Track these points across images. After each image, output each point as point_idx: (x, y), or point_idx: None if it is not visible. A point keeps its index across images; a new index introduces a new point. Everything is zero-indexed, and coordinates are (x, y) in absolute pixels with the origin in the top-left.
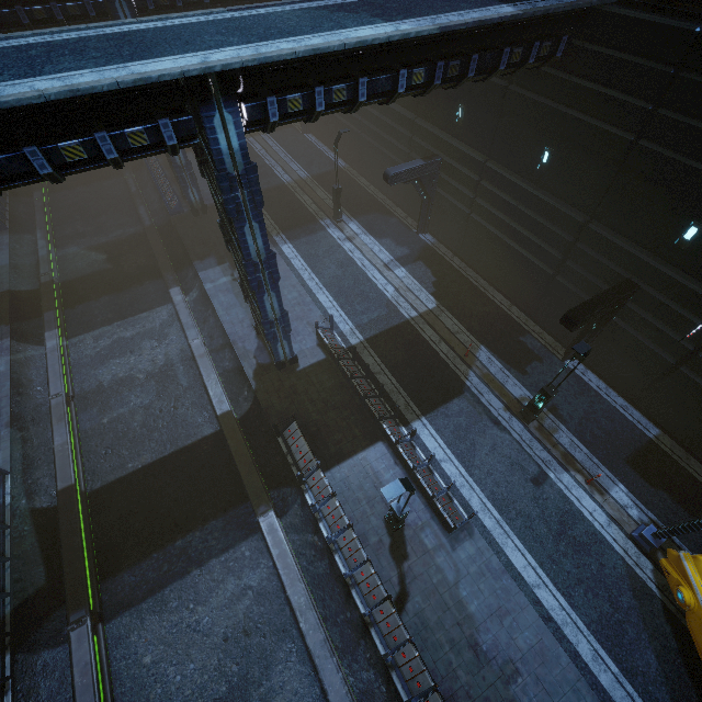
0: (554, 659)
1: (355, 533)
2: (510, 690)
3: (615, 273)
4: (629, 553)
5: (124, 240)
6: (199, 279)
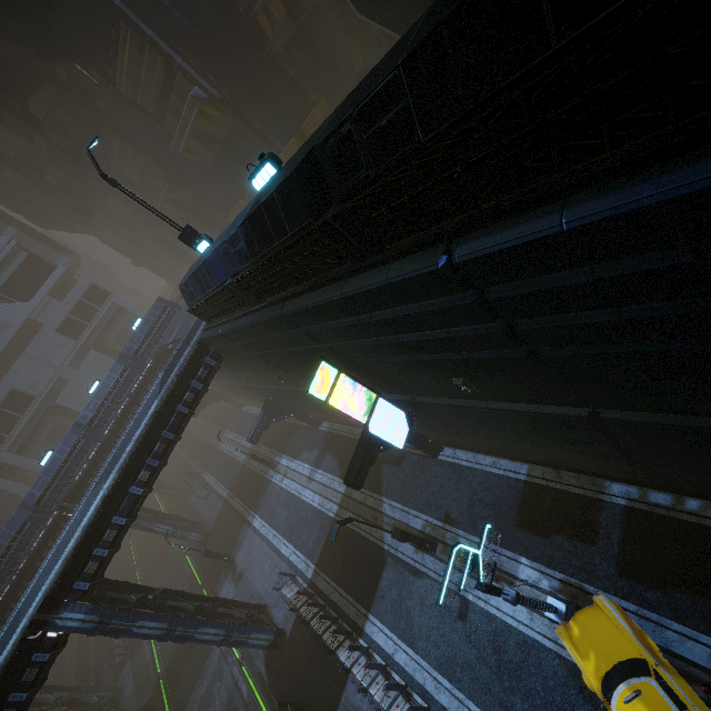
0: None
1: None
2: None
3: None
4: (559, 642)
5: None
6: None
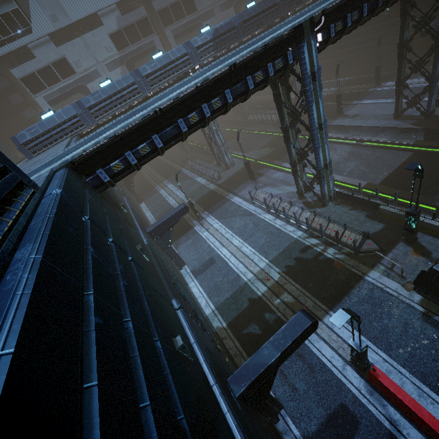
0: None
1: None
2: None
3: None
4: None
5: (270, 142)
6: (331, 127)
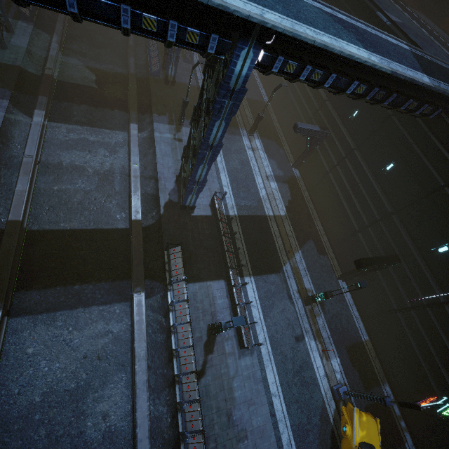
0: (267, 437)
1: (191, 328)
2: (239, 445)
3: (392, 248)
4: (327, 396)
5: (111, 74)
6: (152, 126)
